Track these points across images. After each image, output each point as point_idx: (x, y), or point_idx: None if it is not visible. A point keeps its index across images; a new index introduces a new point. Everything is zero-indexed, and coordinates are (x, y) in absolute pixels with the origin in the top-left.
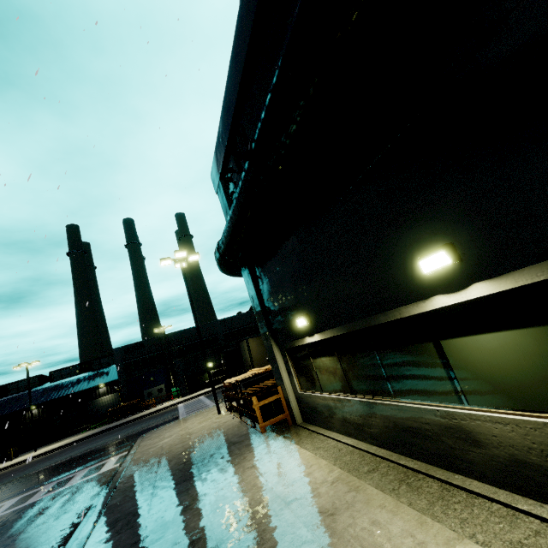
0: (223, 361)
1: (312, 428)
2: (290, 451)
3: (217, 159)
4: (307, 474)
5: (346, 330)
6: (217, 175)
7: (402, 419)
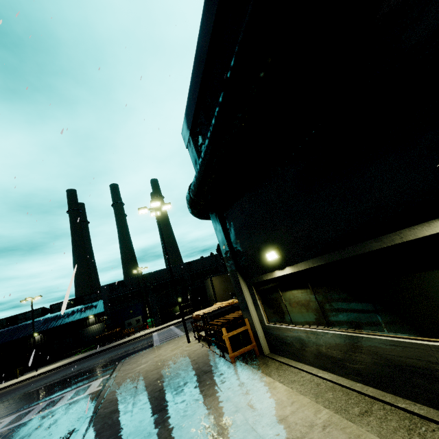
0: (189, 297)
1: (282, 359)
2: (265, 384)
3: (187, 116)
4: (290, 413)
5: (324, 260)
6: (187, 131)
7: (400, 357)
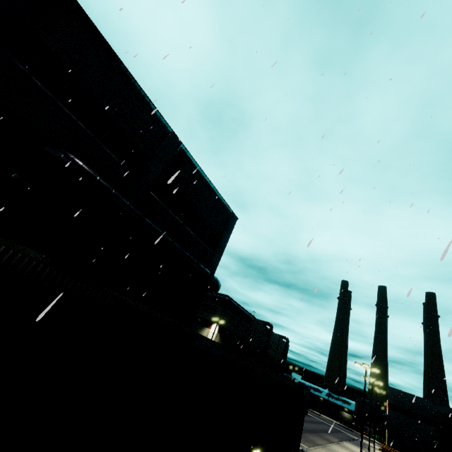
0: None
1: None
2: None
3: None
4: None
5: None
6: None
7: None
